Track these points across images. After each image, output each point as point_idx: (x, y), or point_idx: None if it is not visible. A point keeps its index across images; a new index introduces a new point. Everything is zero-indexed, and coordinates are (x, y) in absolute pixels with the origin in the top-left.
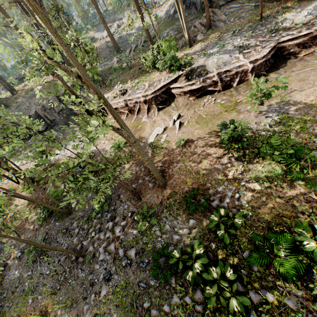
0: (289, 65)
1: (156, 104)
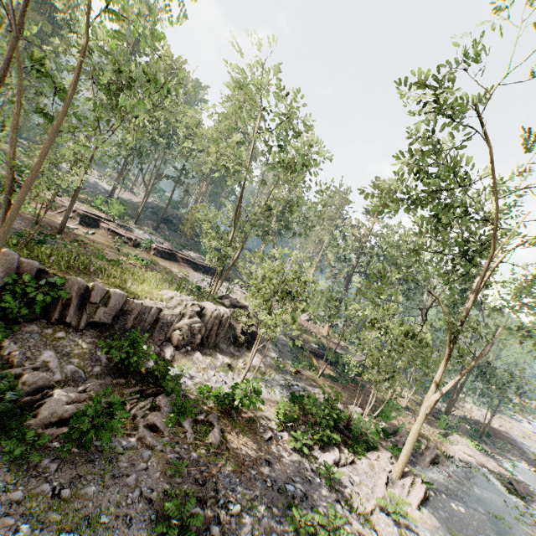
0: (173, 262)
1: (81, 220)
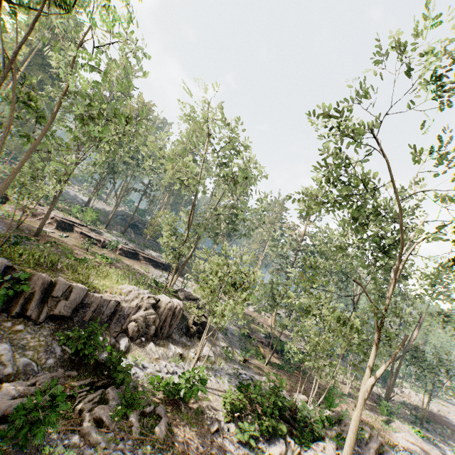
0: (135, 261)
1: (58, 225)
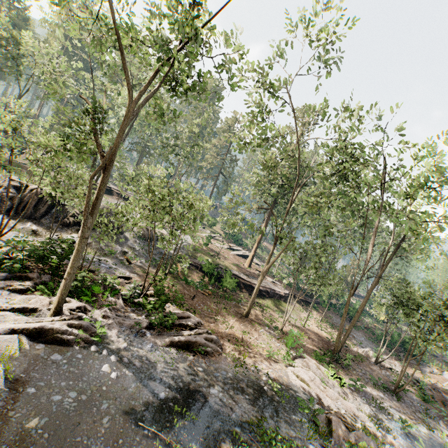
0: (107, 195)
1: None
